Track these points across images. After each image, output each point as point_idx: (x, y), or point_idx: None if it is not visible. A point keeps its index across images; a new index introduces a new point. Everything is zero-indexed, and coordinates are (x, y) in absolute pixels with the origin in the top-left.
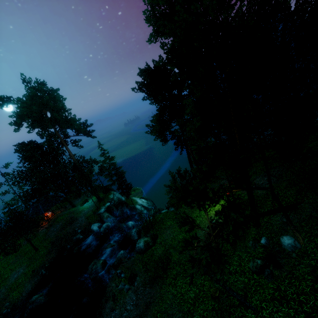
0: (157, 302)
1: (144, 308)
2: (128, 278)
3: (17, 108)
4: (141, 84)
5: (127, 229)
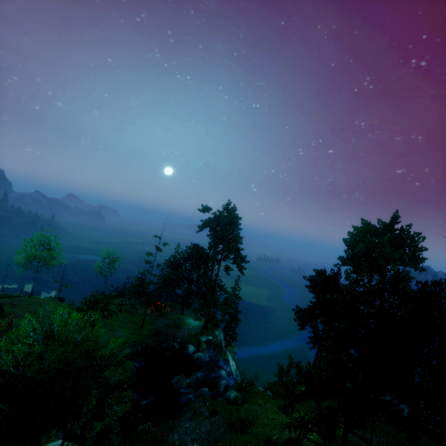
0: (225, 445)
1: (213, 439)
2: (211, 409)
3: (209, 217)
4: (312, 278)
5: (217, 376)
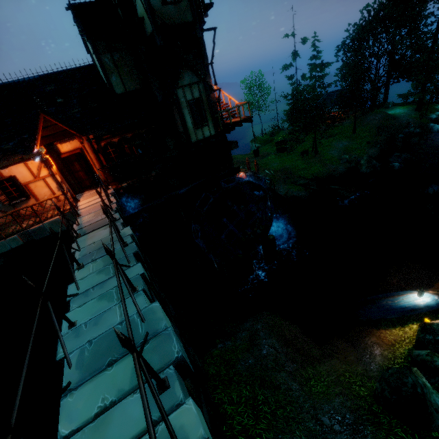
0: None
1: None
2: None
3: None
4: None
5: None
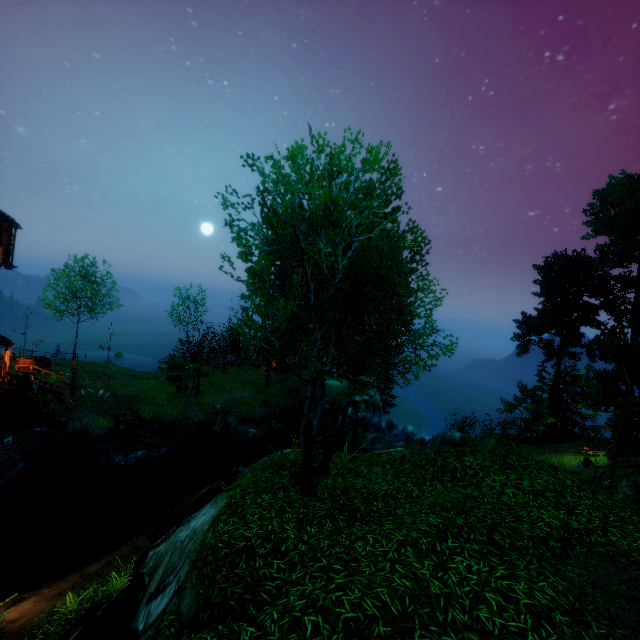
0: None
1: None
2: None
3: None
4: (548, 265)
5: (400, 435)
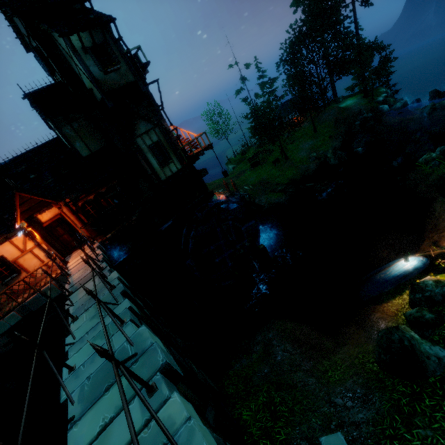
0: None
1: None
2: None
3: None
4: None
5: None
